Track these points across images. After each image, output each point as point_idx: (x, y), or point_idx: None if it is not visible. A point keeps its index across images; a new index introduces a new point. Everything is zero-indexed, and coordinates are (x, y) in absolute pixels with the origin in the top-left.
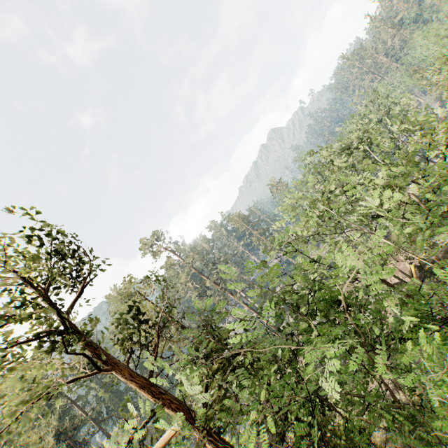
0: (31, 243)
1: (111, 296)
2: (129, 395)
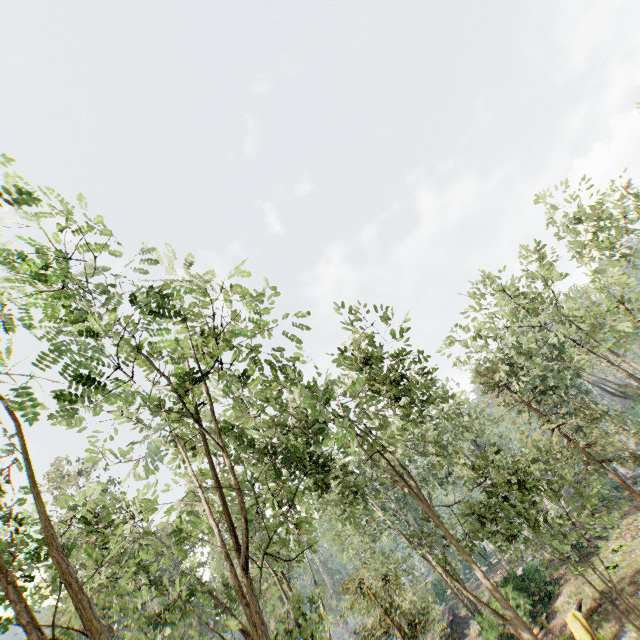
0: None
1: None
2: None
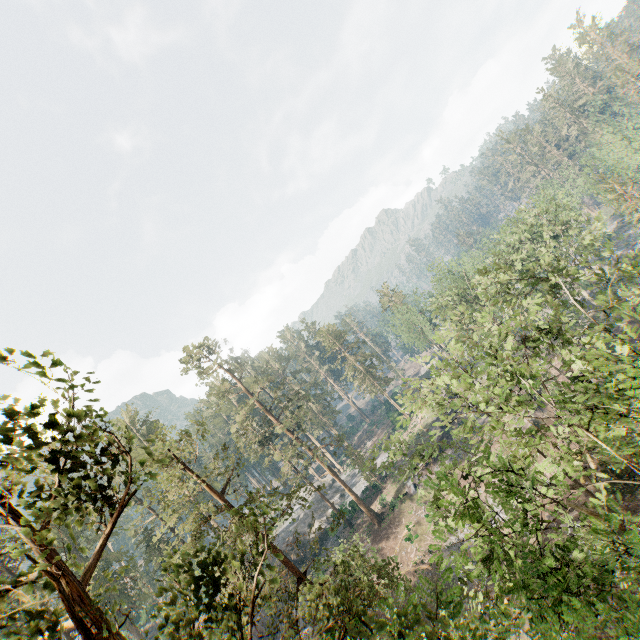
0: (71, 416)
1: (120, 422)
2: (123, 585)
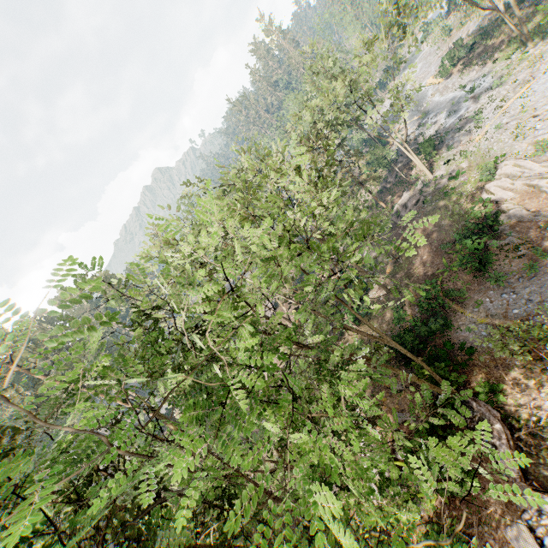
0: None
1: None
2: None
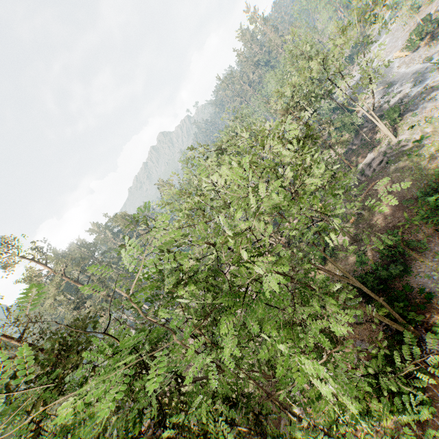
0: None
1: None
2: None
